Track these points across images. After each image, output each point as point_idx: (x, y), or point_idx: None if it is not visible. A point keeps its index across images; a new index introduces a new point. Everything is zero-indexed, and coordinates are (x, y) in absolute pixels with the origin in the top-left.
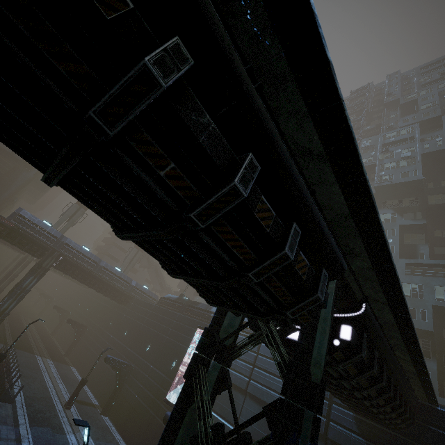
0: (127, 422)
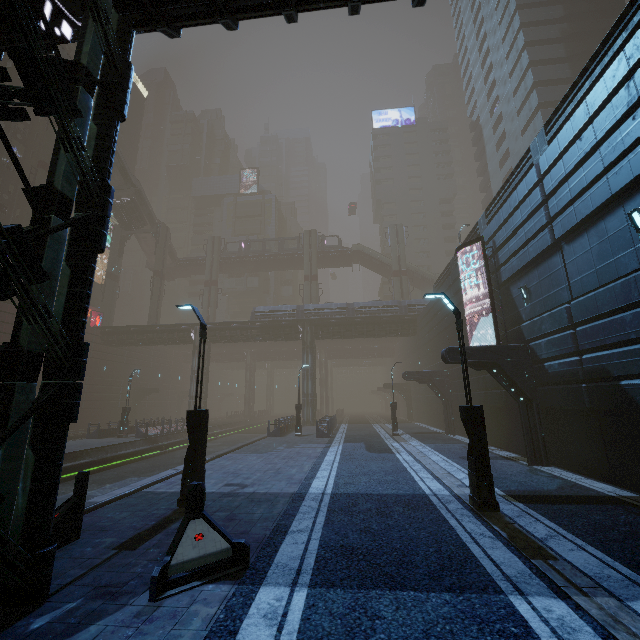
0: None
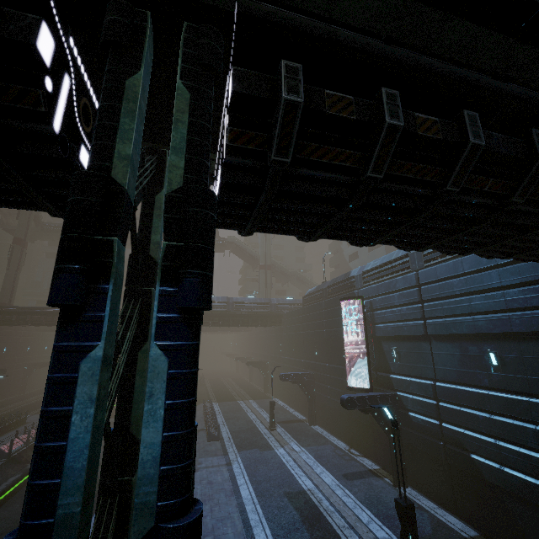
0: (334, 423)
